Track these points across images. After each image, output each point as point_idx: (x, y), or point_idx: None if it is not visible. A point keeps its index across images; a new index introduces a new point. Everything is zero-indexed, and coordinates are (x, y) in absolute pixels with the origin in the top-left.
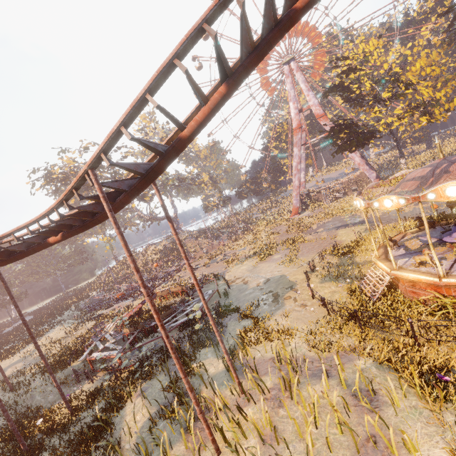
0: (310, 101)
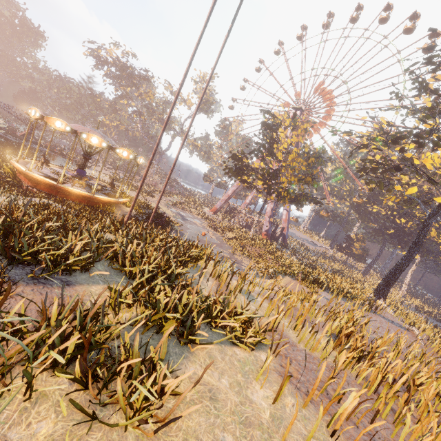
0: None
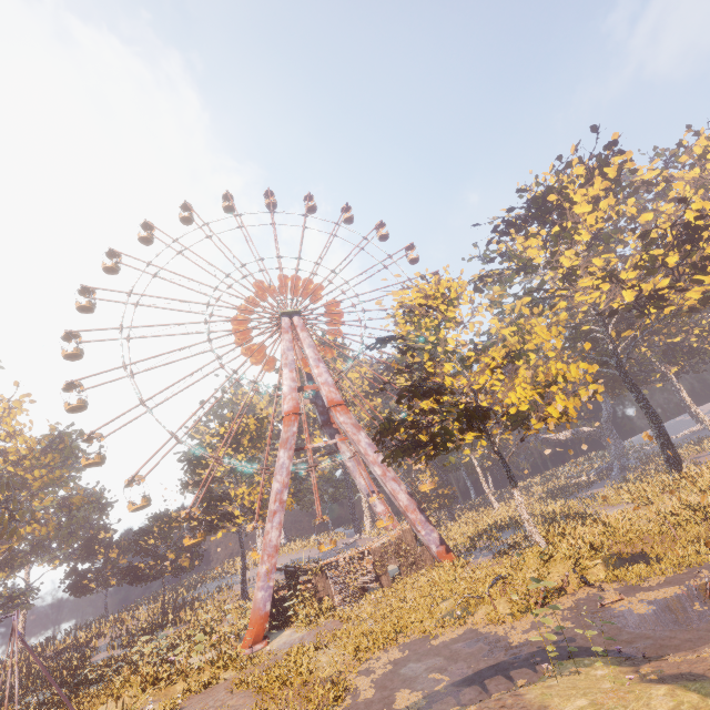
0: (320, 376)
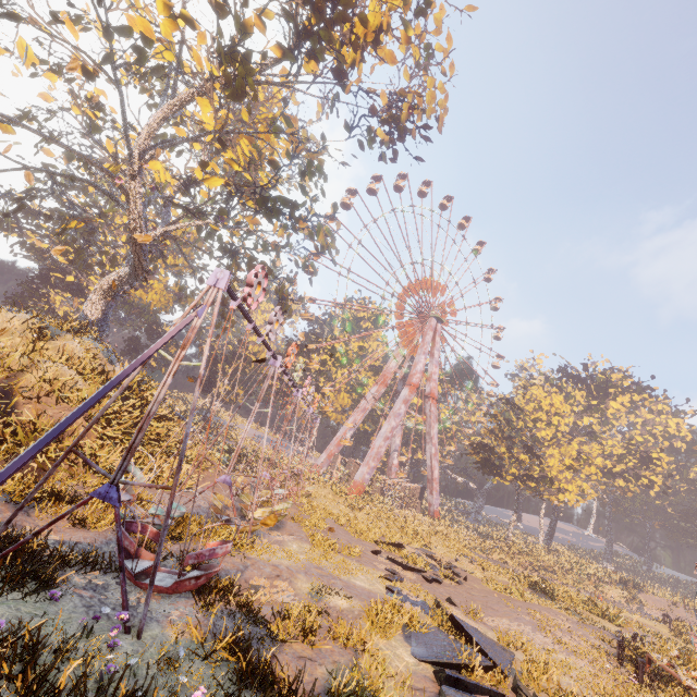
0: (435, 374)
